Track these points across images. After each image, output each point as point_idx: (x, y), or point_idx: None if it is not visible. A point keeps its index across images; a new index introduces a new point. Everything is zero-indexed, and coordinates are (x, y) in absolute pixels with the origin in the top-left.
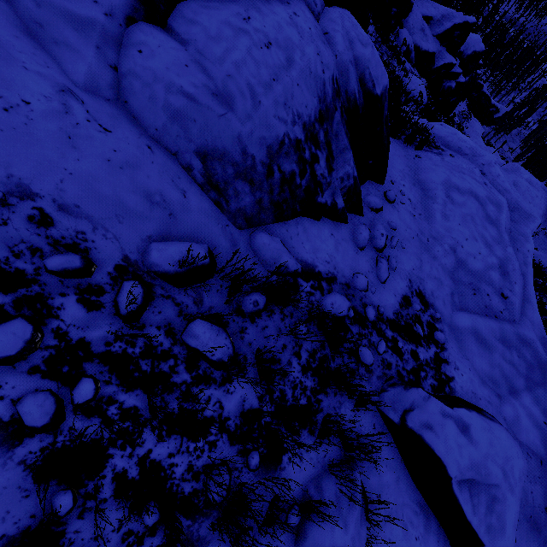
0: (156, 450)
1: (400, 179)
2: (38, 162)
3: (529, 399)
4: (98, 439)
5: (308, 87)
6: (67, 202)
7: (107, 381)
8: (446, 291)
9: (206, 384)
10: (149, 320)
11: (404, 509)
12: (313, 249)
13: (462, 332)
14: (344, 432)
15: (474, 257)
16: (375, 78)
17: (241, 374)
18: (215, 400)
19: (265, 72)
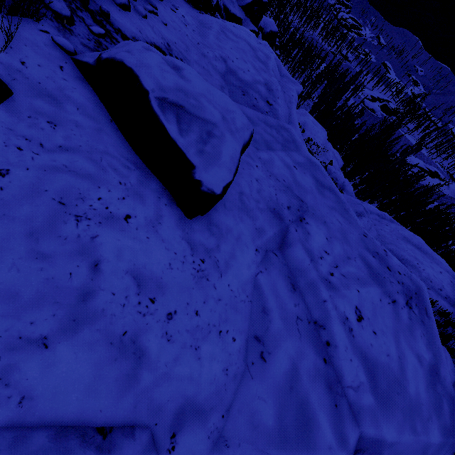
0: None
1: (175, 2)
2: None
3: (283, 154)
4: None
5: None
6: None
7: None
8: (216, 82)
9: None
10: None
11: (106, 157)
12: None
13: None
14: None
15: (244, 72)
16: None
17: None
18: None
19: None
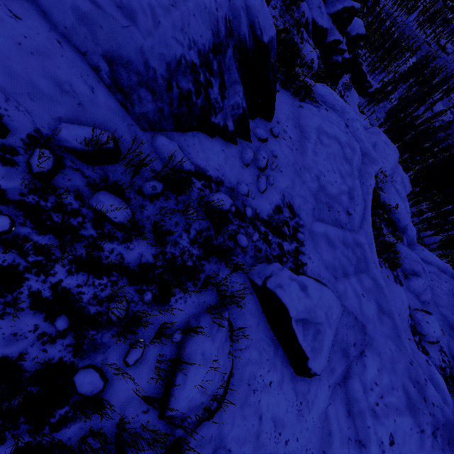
0: (67, 281)
1: (285, 121)
2: None
3: (355, 280)
4: (15, 265)
5: (203, 20)
6: None
7: (22, 223)
8: (309, 207)
9: (110, 240)
10: (60, 183)
11: (261, 342)
12: (206, 158)
13: (317, 235)
14: (217, 282)
15: (332, 184)
16: (263, 27)
17: (140, 237)
18: (117, 252)
19: None
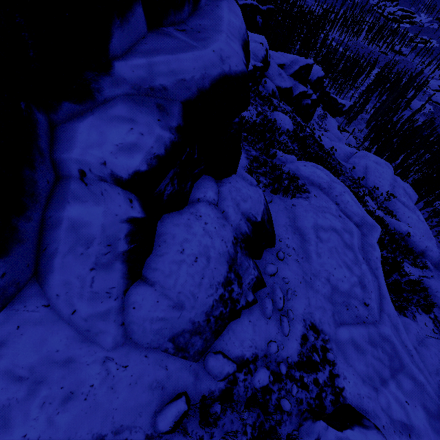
0: None
1: (285, 234)
2: (102, 416)
3: (394, 385)
4: None
5: (221, 263)
6: (117, 427)
7: None
8: (329, 314)
9: None
10: None
11: None
12: (240, 343)
13: (344, 344)
14: None
15: (342, 281)
16: (256, 213)
17: None
18: None
19: (197, 277)
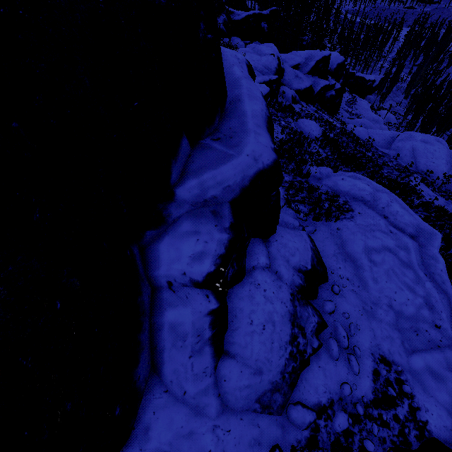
0: None
1: (336, 264)
2: None
3: None
4: None
5: (284, 324)
6: None
7: None
8: (398, 343)
9: None
10: None
11: None
12: (315, 390)
13: (420, 373)
14: None
15: (406, 304)
16: (305, 263)
17: None
18: None
19: (268, 343)
